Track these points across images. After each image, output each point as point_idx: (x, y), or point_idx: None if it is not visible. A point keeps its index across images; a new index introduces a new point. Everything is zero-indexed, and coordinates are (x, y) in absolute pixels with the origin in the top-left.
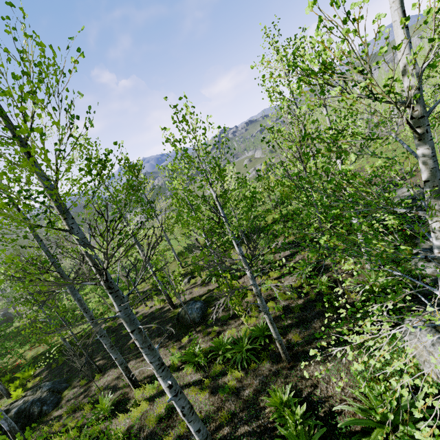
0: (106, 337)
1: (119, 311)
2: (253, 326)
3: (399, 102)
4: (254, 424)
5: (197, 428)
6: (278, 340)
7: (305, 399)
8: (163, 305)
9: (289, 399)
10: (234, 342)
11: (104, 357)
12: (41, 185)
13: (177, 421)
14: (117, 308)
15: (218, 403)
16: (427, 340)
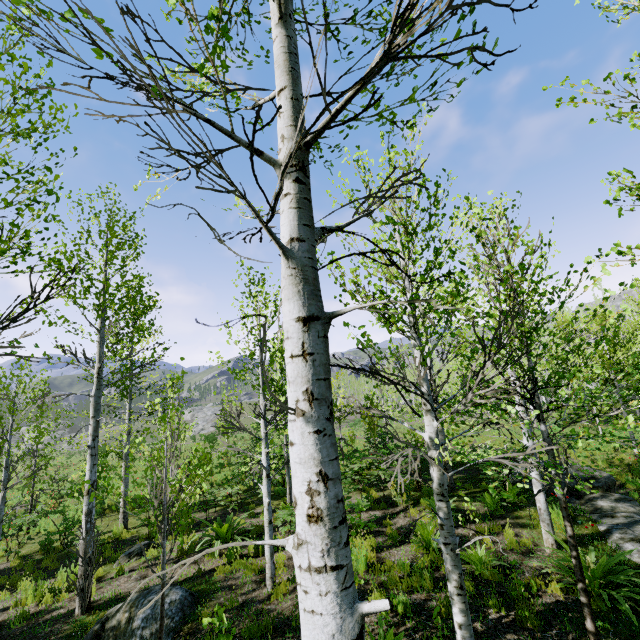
0: None
1: (299, 238)
2: None
3: None
4: None
5: None
6: None
7: None
8: (46, 605)
9: None
10: None
11: None
12: None
13: None
14: (294, 228)
15: None
16: None
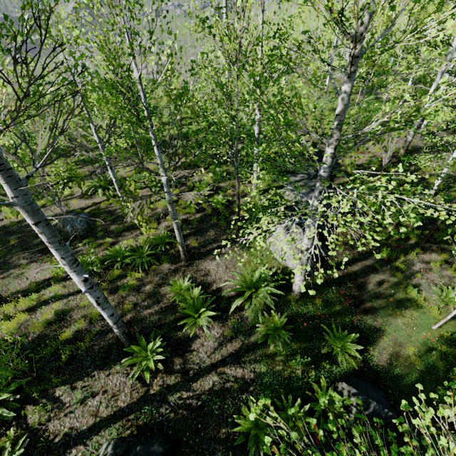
0: None
1: (15, 196)
2: (152, 236)
3: (350, 35)
4: (156, 307)
5: (111, 313)
6: (181, 244)
7: (199, 284)
8: (22, 218)
9: (188, 285)
10: (133, 250)
11: None
12: None
13: (71, 321)
14: (10, 192)
15: (119, 300)
16: (282, 240)
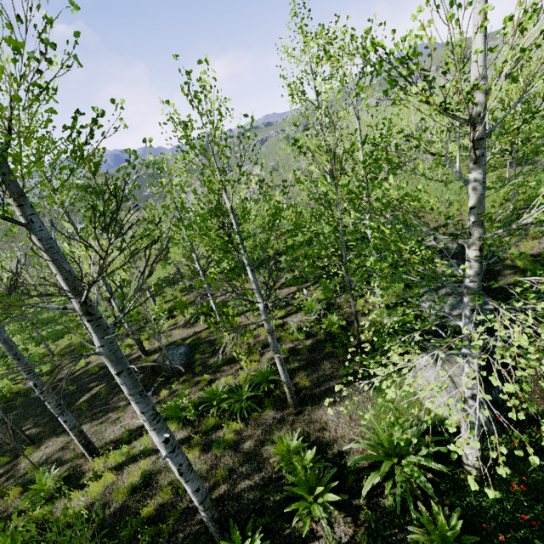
0: (50, 394)
1: (102, 346)
2: (254, 371)
3: (463, 119)
4: (257, 477)
5: (196, 487)
6: (287, 384)
7: (313, 443)
8: (129, 352)
9: (298, 445)
10: (231, 391)
11: (37, 424)
12: None
13: (157, 488)
14: (98, 342)
15: (212, 461)
16: (430, 375)
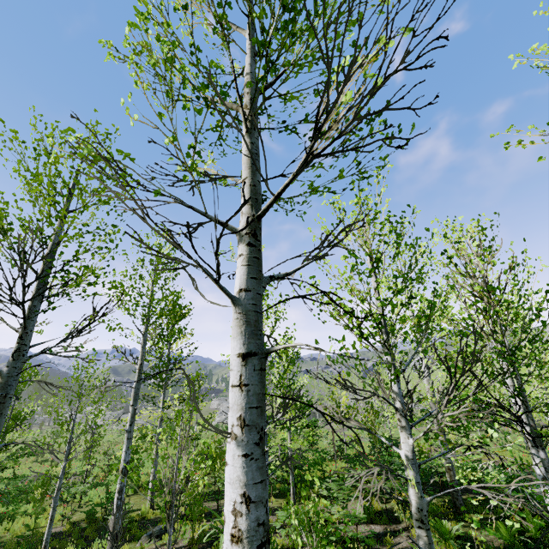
0: None
1: (246, 289)
2: None
3: None
4: None
5: None
6: None
7: None
8: None
9: None
10: None
11: None
12: (246, 79)
13: None
14: (243, 281)
15: None
16: None
